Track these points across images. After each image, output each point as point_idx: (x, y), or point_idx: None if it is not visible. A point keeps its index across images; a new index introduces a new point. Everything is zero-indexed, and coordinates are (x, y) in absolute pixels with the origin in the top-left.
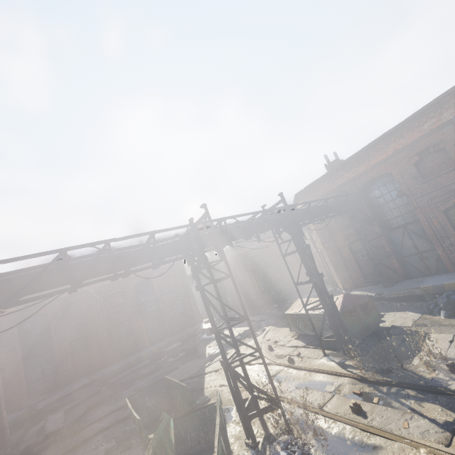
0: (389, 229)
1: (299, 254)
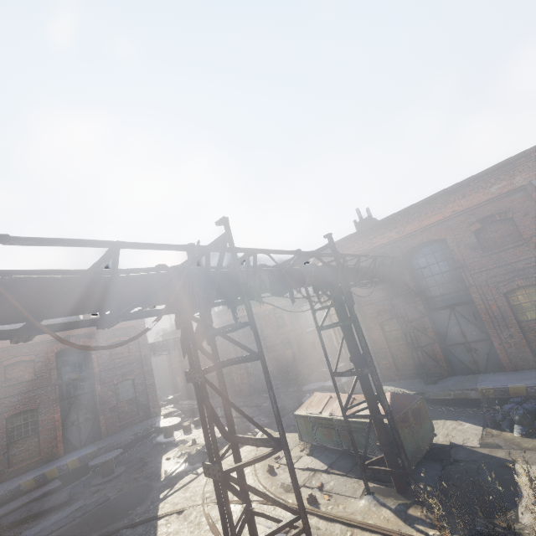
0: (432, 309)
1: (343, 329)
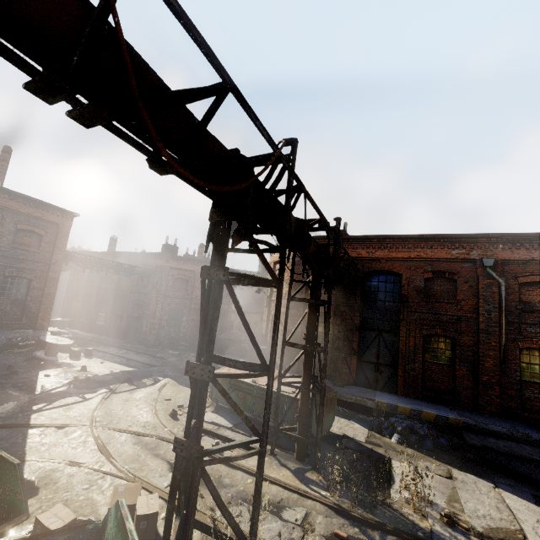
0: (364, 328)
1: (310, 307)
